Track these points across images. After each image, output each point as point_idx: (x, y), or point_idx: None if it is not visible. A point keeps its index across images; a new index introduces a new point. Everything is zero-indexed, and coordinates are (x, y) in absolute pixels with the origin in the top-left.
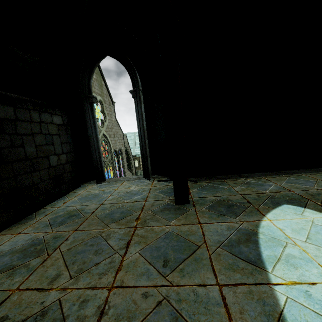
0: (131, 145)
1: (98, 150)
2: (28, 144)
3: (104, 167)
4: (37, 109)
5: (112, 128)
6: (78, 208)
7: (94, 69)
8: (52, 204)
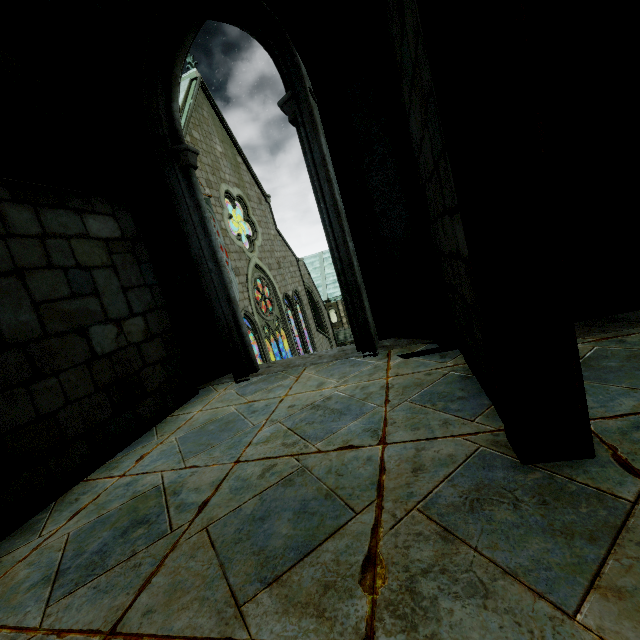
0: (316, 281)
1: (225, 294)
2: (6, 301)
3: (268, 334)
4: (29, 200)
5: (272, 249)
6: (166, 482)
7: (177, 71)
8: (111, 461)
